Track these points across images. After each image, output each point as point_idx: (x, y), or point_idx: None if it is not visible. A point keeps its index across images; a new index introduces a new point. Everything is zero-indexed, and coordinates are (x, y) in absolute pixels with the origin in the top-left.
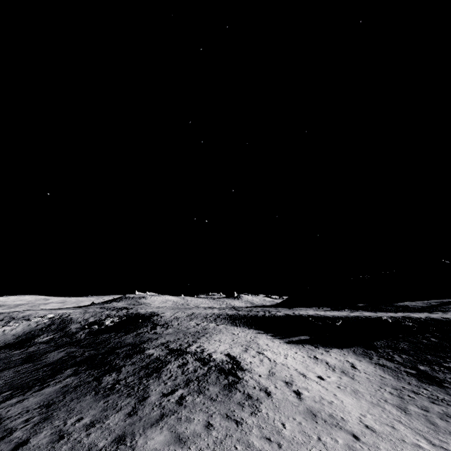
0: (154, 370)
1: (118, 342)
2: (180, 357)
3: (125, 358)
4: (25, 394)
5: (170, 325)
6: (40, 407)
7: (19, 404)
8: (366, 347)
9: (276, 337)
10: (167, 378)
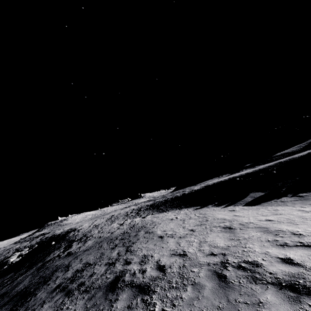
0: None
1: None
2: None
3: None
4: None
5: (89, 236)
6: None
7: None
8: None
9: (224, 206)
10: None
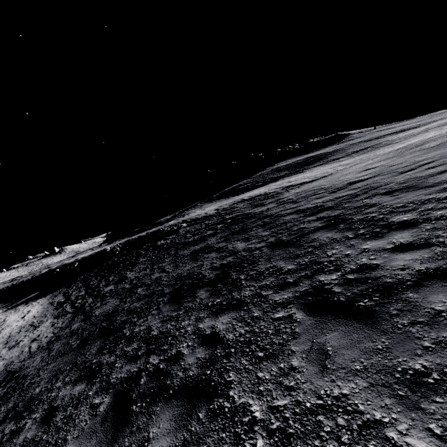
0: None
1: None
2: None
3: None
4: None
5: None
6: None
7: None
8: (68, 286)
9: (5, 307)
10: None
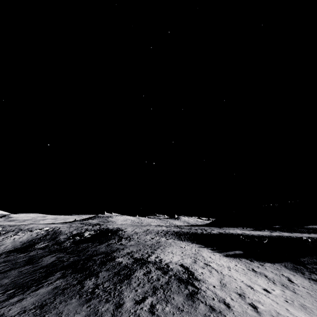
0: (125, 276)
1: (94, 251)
2: (144, 266)
3: (101, 264)
4: (24, 294)
5: (132, 238)
6: (35, 308)
7: (19, 303)
8: (295, 263)
9: (215, 251)
10: (136, 285)
